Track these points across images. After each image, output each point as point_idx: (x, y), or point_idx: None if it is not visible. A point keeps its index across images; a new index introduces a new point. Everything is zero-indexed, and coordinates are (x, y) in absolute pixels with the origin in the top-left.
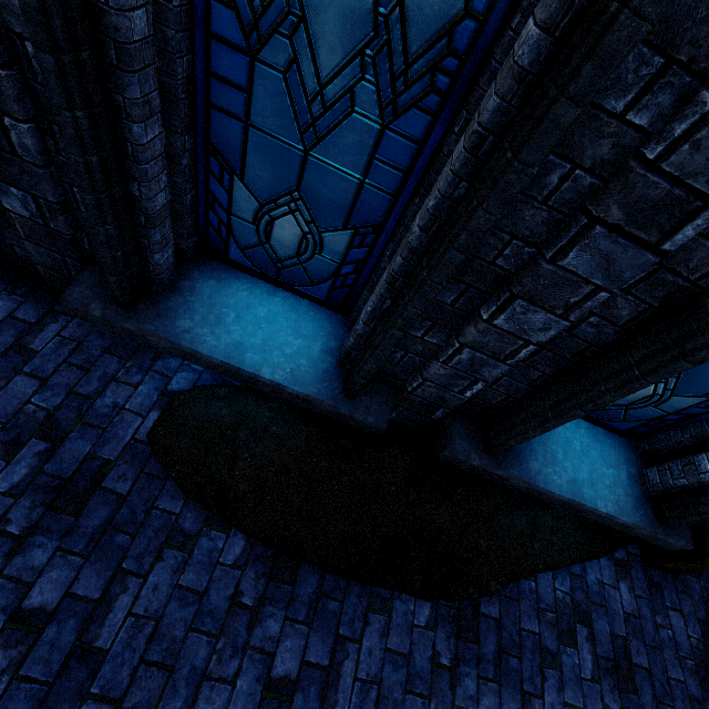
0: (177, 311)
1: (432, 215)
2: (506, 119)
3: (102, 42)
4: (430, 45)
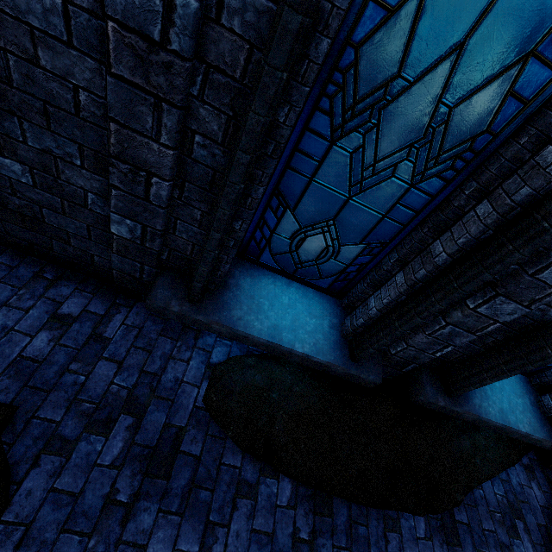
0: (230, 303)
1: (460, 247)
2: (532, 200)
3: (266, 142)
4: (458, 145)
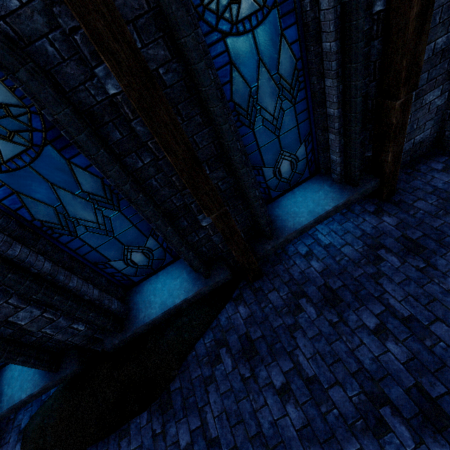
0: None
1: None
2: None
3: None
4: None
